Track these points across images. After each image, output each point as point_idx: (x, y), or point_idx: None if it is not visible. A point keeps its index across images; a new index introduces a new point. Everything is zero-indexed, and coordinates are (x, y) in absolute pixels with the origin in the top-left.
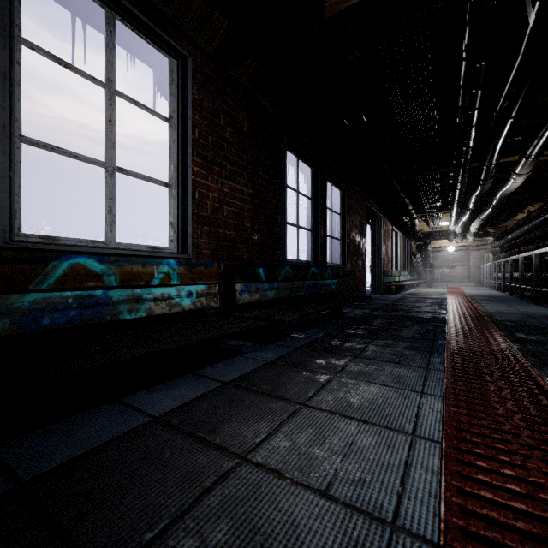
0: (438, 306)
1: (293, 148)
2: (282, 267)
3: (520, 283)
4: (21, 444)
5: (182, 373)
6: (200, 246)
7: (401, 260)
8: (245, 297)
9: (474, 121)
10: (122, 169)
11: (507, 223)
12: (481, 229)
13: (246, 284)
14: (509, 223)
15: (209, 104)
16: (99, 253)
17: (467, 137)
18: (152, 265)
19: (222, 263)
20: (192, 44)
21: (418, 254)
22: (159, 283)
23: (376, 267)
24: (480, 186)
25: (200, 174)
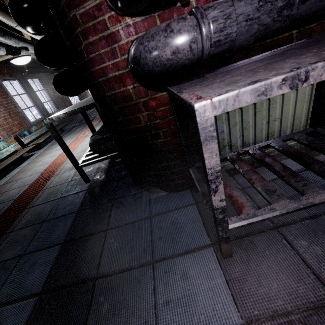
0: None
1: (5, 79)
2: (32, 127)
3: None
4: (8, 176)
5: (24, 162)
6: (2, 134)
7: None
8: (26, 141)
9: None
10: None
11: None
12: None
13: (24, 138)
14: None
15: None
16: None
17: None
18: None
19: (12, 135)
20: None
21: None
22: (3, 148)
23: (80, 99)
24: None
25: None
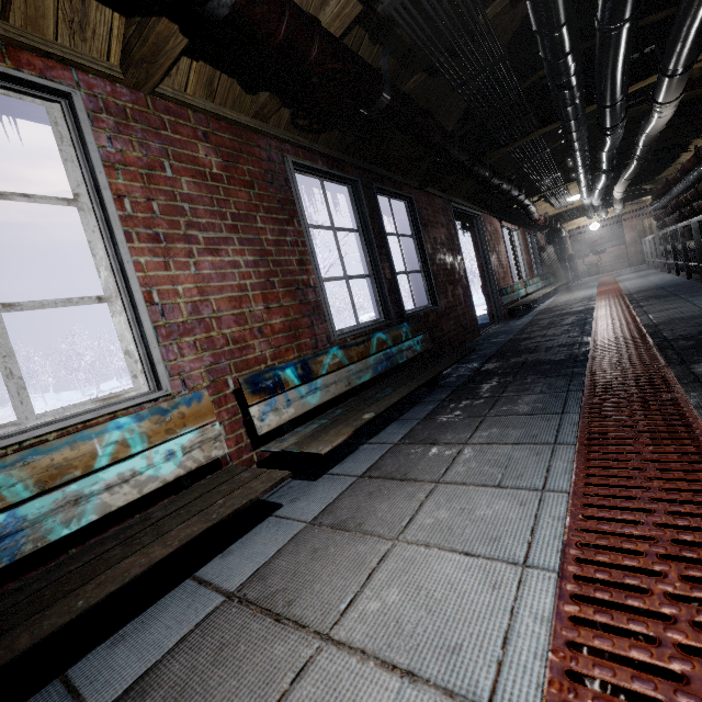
0: (580, 330)
1: (307, 169)
2: (325, 353)
3: (698, 261)
4: None
5: (178, 580)
6: (185, 368)
7: (524, 264)
8: (270, 421)
9: (566, 45)
10: (10, 305)
11: (667, 171)
12: (632, 189)
13: (267, 402)
14: (671, 171)
15: (137, 154)
16: (6, 446)
17: (563, 74)
18: (90, 440)
19: (229, 378)
20: (76, 68)
21: (549, 247)
22: (110, 461)
23: (488, 287)
24: (608, 137)
25: (153, 264)
